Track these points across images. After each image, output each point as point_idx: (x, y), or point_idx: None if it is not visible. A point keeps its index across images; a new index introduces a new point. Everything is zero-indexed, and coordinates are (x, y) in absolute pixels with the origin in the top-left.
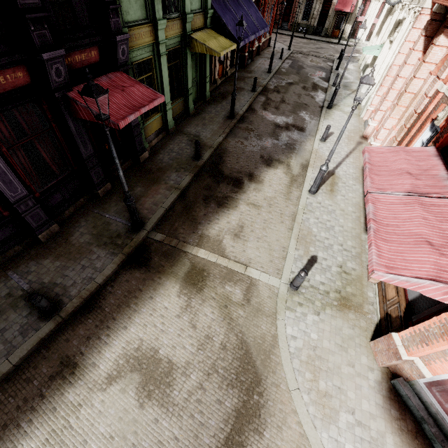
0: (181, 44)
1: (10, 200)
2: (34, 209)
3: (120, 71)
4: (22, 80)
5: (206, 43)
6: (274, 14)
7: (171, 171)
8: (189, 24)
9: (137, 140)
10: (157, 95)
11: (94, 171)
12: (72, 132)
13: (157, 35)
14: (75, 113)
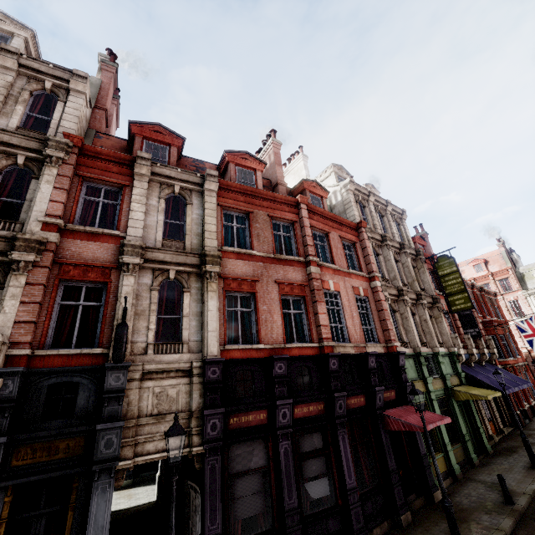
0: (445, 395)
1: (346, 485)
2: (357, 506)
3: (409, 405)
4: (362, 403)
5: (469, 392)
6: (532, 378)
7: (478, 512)
8: (448, 381)
9: (427, 471)
10: (443, 417)
11: (396, 488)
12: (383, 442)
13: (427, 386)
14: (387, 426)
